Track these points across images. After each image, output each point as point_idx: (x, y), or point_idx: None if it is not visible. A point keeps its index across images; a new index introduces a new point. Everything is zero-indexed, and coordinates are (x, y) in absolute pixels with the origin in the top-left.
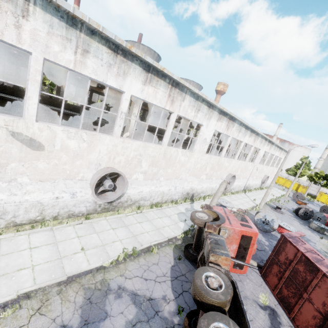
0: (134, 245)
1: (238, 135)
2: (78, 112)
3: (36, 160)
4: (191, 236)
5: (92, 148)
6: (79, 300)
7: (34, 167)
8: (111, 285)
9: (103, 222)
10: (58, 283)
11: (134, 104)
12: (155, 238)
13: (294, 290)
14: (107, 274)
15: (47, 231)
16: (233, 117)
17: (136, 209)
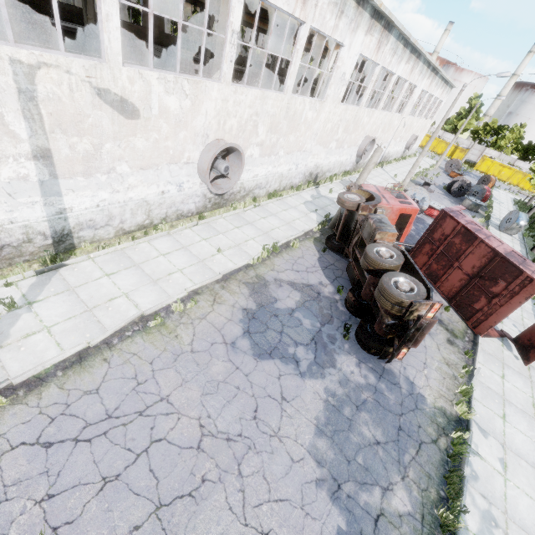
0: (269, 242)
1: (390, 60)
2: (73, 22)
3: (132, 136)
4: (329, 228)
5: (197, 108)
6: (245, 292)
7: (132, 147)
8: (267, 278)
9: (221, 221)
10: (216, 281)
11: (227, 4)
12: (289, 233)
13: (445, 263)
14: (258, 270)
15: (166, 236)
16: (391, 22)
17: (250, 202)
